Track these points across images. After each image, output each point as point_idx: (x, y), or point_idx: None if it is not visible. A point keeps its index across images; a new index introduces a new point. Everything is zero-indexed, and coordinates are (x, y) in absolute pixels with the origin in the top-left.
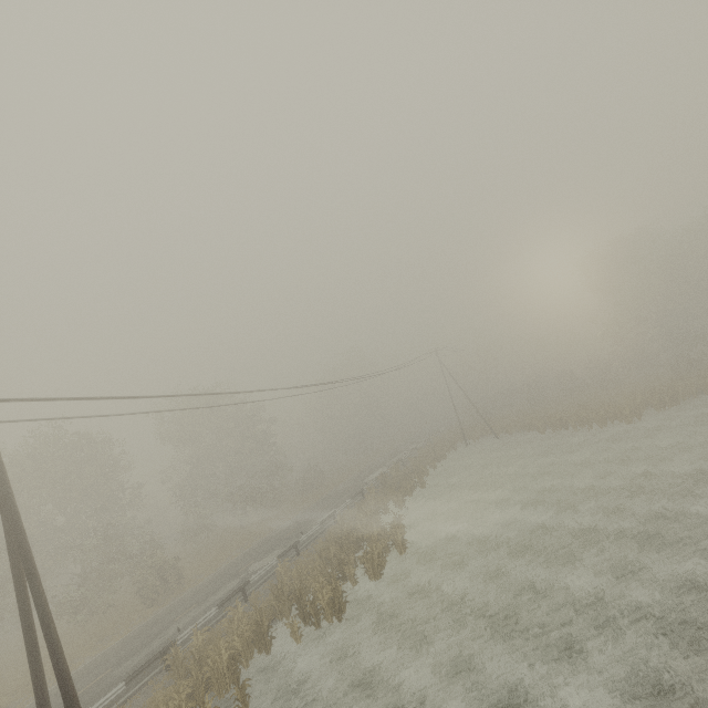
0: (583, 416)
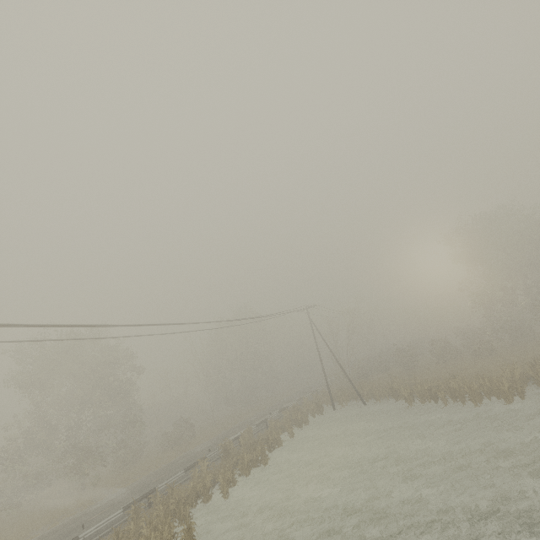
0: (454, 388)
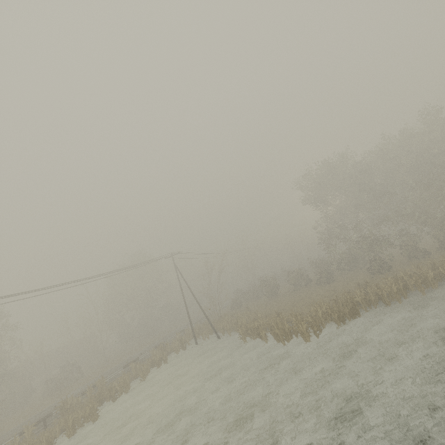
0: (274, 326)
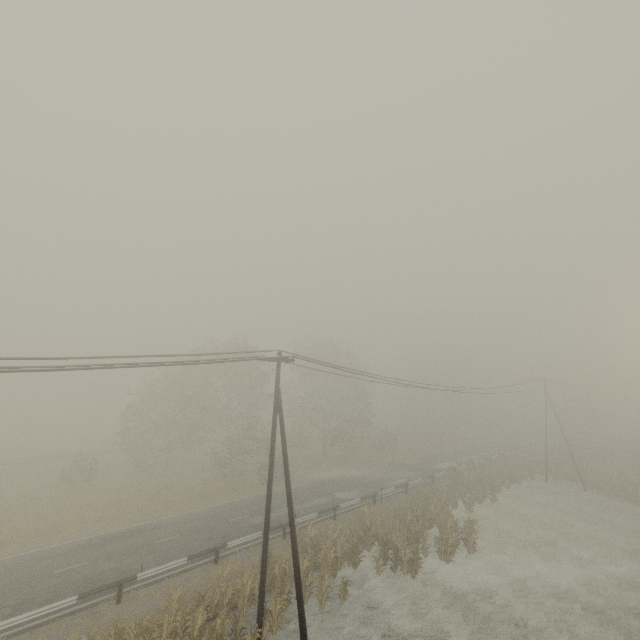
0: None
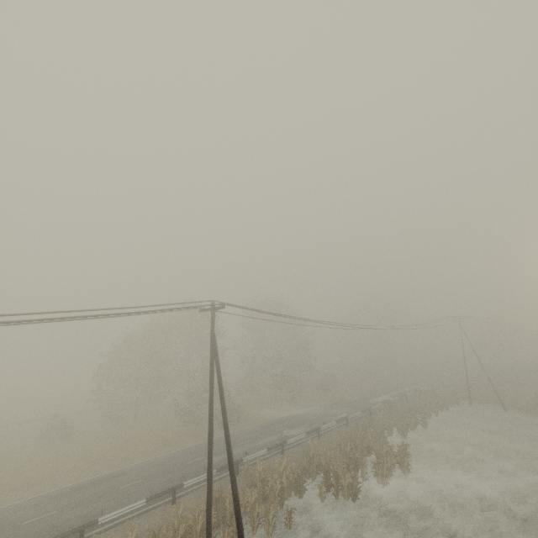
0: None
